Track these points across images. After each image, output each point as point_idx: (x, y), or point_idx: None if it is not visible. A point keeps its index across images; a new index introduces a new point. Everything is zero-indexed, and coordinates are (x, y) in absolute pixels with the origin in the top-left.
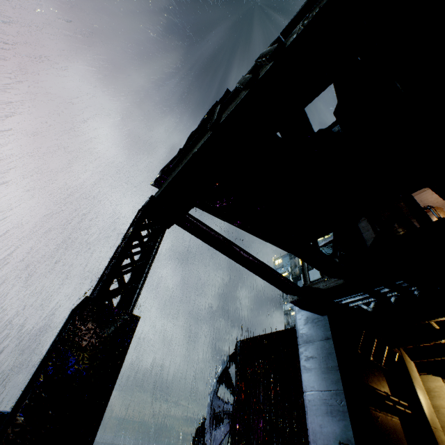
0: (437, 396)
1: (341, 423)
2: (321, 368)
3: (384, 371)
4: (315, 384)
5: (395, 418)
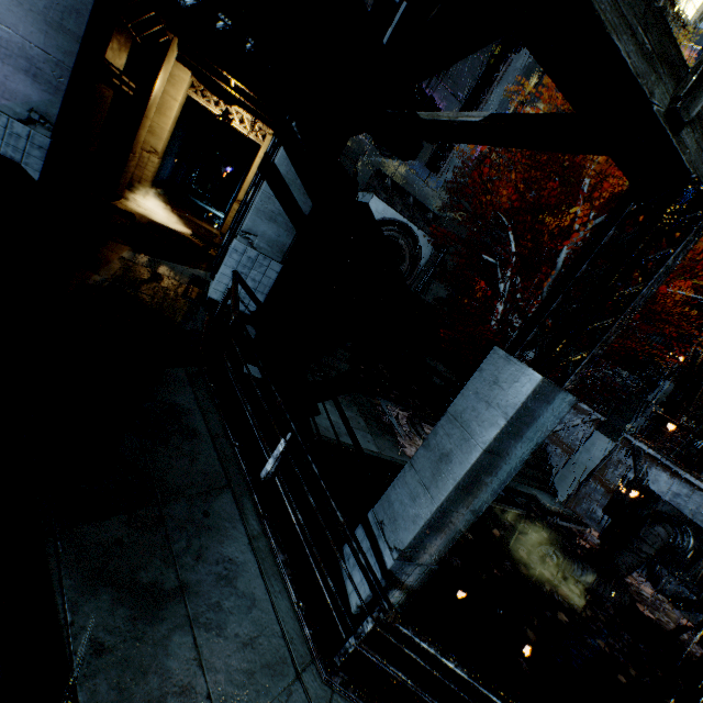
0: (172, 84)
1: (46, 96)
2: (48, 17)
3: (135, 43)
4: (22, 27)
5: (111, 93)
